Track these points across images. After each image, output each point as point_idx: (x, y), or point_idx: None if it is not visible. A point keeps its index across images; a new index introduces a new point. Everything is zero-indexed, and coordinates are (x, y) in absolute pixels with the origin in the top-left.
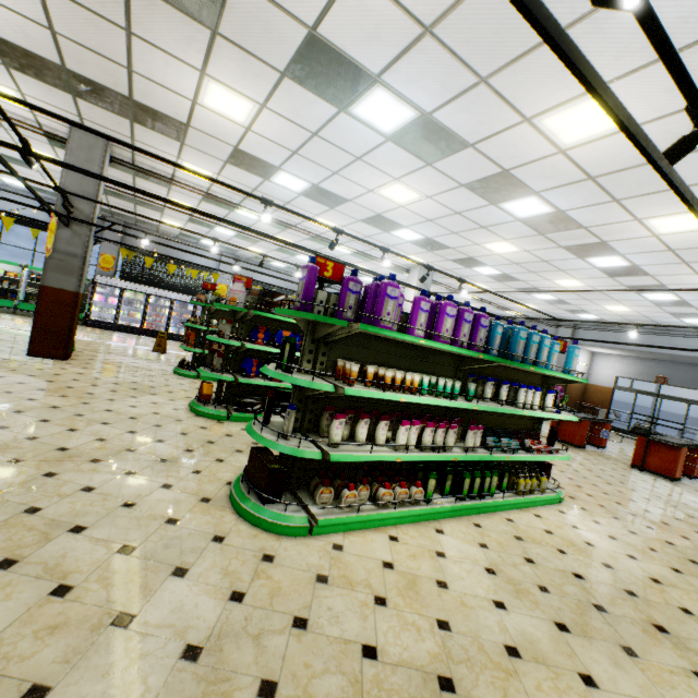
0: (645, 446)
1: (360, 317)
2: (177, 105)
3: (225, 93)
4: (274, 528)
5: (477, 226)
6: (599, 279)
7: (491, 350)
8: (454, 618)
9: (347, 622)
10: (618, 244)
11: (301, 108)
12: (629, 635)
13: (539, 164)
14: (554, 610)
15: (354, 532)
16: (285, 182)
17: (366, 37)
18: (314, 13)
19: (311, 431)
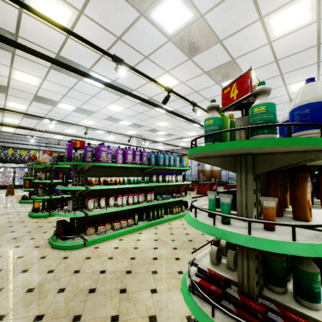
0: (226, 188)
1: (95, 160)
2: (0, 79)
3: (24, 74)
4: (69, 248)
5: (150, 117)
6: (200, 131)
7: (151, 164)
8: (137, 256)
9: (96, 266)
10: (199, 118)
11: (62, 79)
12: (196, 245)
13: (160, 95)
14: (174, 245)
15: (105, 241)
16: (64, 107)
17: (80, 57)
18: (57, 49)
19: (82, 208)
